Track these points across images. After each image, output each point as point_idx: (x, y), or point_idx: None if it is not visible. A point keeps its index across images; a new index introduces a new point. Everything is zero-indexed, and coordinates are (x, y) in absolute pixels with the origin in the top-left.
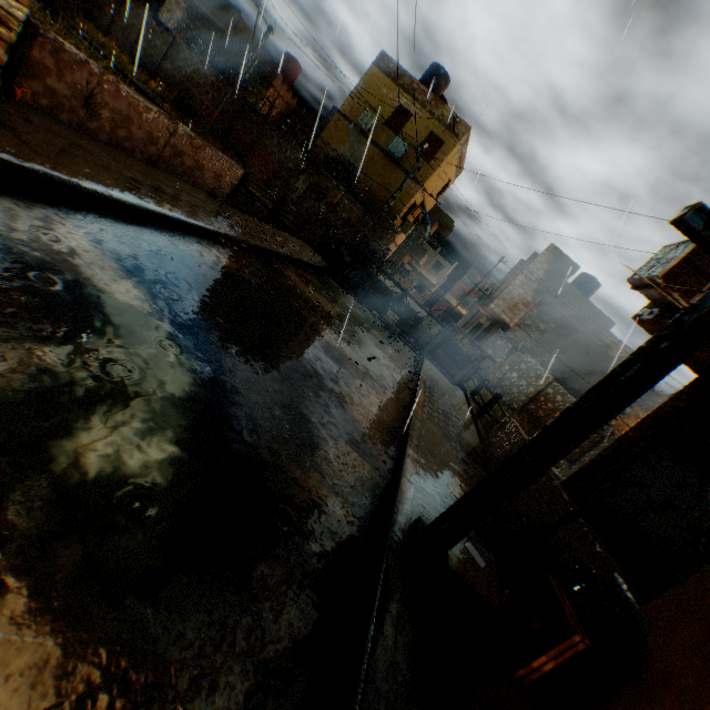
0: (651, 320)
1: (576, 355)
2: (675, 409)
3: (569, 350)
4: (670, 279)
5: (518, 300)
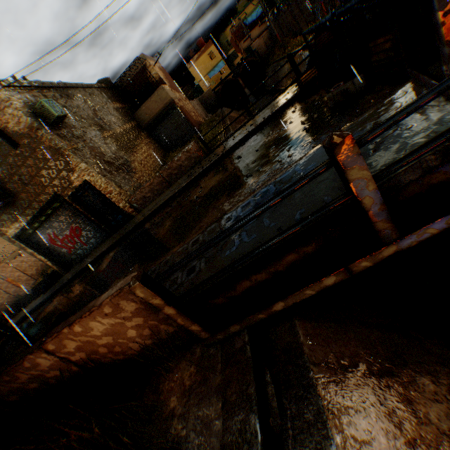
0: None
1: None
2: None
3: None
4: None
5: None
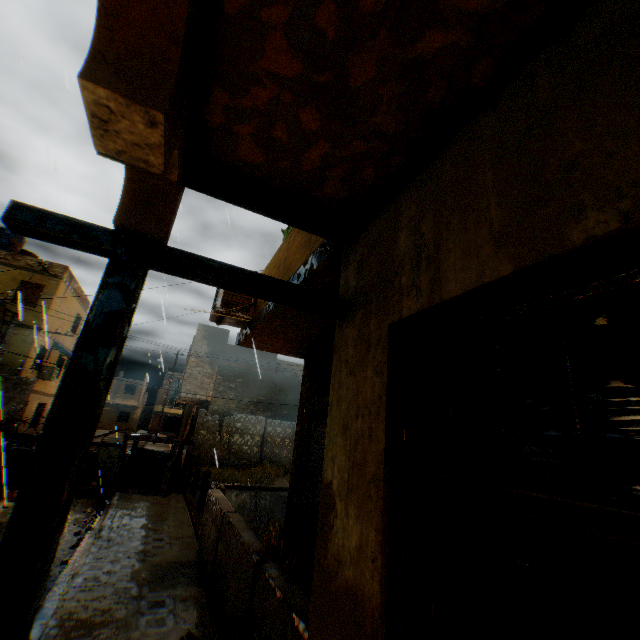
0: (245, 338)
1: (270, 390)
2: (307, 390)
3: (263, 389)
4: (229, 304)
5: (202, 376)
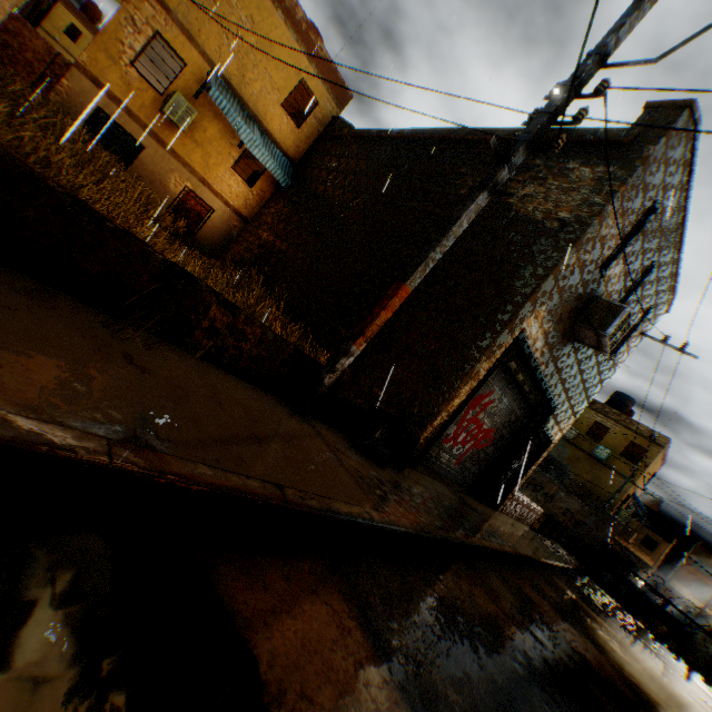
0: None
1: None
2: None
3: None
4: None
5: None
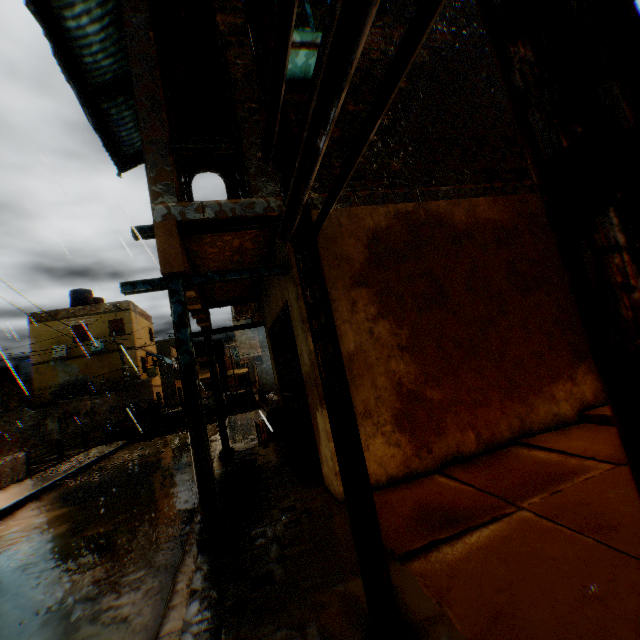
0: None
1: None
2: None
3: None
4: (238, 313)
5: (249, 341)
